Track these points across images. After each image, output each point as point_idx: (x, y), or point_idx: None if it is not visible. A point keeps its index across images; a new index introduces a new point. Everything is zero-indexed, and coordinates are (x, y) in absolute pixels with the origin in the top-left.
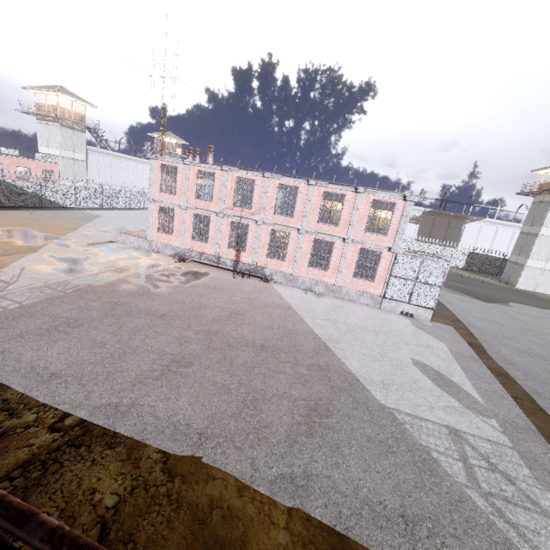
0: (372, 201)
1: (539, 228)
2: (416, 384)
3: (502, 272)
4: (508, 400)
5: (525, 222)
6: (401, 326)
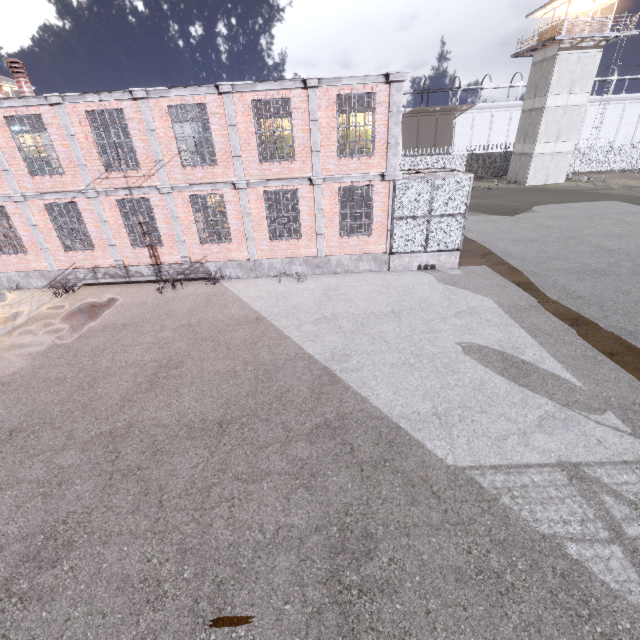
0: (337, 99)
1: (544, 98)
2: (483, 393)
3: (507, 171)
4: (606, 364)
5: (526, 95)
6: (426, 291)
